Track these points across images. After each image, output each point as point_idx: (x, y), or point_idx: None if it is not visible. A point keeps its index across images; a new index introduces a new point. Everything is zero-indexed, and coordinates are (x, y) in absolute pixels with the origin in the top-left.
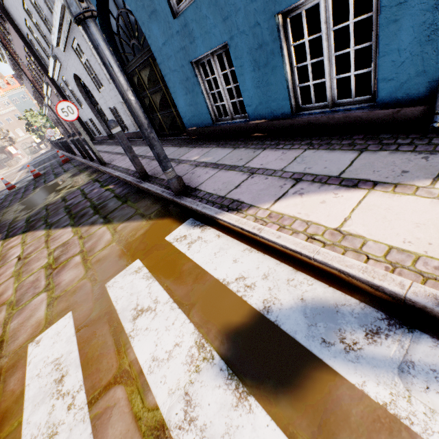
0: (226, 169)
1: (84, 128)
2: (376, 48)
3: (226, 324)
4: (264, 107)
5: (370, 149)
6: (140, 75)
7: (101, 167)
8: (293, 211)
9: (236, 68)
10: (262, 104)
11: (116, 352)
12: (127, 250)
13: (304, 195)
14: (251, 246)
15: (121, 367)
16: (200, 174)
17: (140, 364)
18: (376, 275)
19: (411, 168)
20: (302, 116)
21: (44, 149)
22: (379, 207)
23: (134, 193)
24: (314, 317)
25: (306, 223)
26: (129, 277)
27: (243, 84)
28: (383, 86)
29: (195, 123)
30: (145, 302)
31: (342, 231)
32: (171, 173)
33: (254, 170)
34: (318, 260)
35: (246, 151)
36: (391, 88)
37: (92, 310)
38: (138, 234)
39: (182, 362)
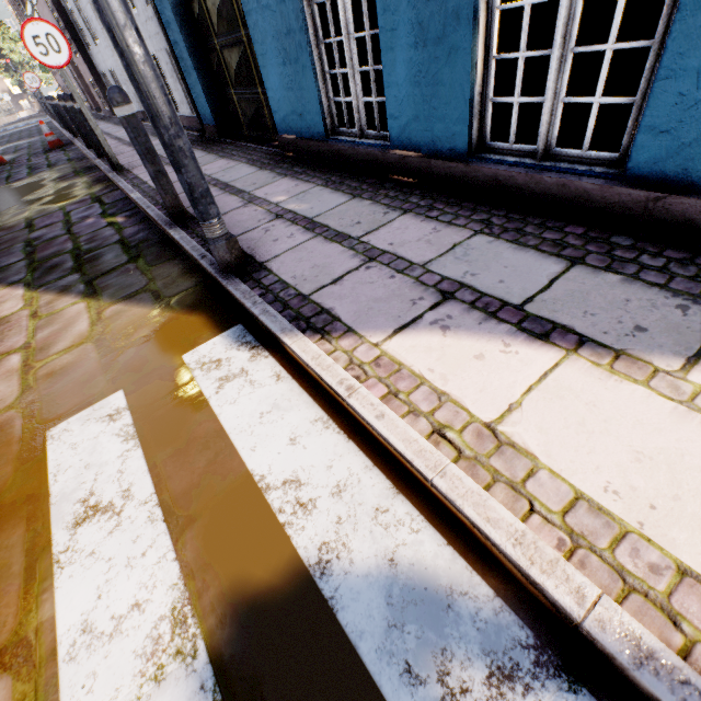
0: (327, 238)
1: (100, 86)
2: (658, 57)
3: (240, 581)
4: (421, 127)
5: (588, 263)
6: (203, 1)
7: (112, 173)
8: (422, 363)
9: (382, 31)
10: (418, 121)
11: (22, 593)
12: (107, 365)
13: (450, 333)
14: (330, 415)
15: (21, 631)
16: (279, 236)
17: (58, 634)
18: (539, 557)
19: (653, 323)
20: (485, 162)
21: (27, 111)
22: (578, 396)
23: (155, 244)
24: (404, 608)
25: (438, 396)
26: (94, 426)
27: (390, 70)
28: (647, 142)
29: (295, 128)
30: (107, 492)
31: (499, 433)
32: (215, 227)
33: (375, 253)
34: (439, 490)
35: (372, 207)
36: (660, 149)
37: (7, 483)
38: (137, 336)
39: (136, 650)
